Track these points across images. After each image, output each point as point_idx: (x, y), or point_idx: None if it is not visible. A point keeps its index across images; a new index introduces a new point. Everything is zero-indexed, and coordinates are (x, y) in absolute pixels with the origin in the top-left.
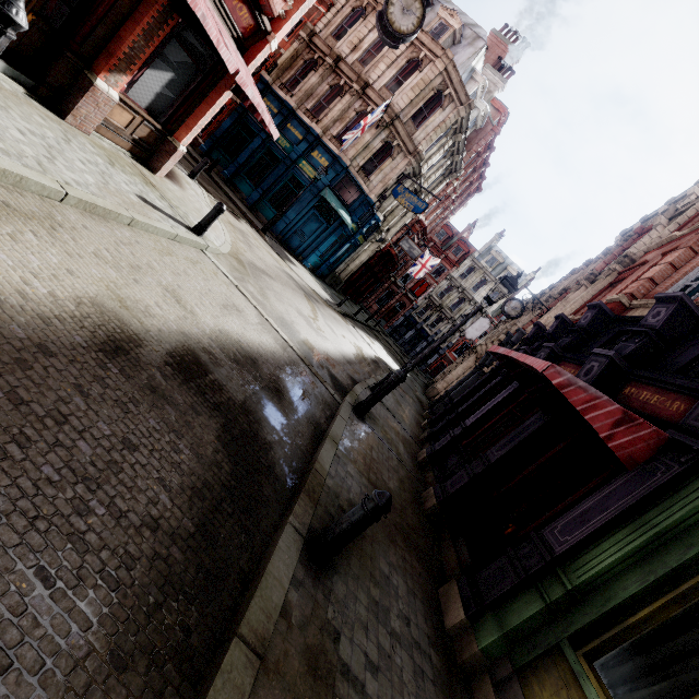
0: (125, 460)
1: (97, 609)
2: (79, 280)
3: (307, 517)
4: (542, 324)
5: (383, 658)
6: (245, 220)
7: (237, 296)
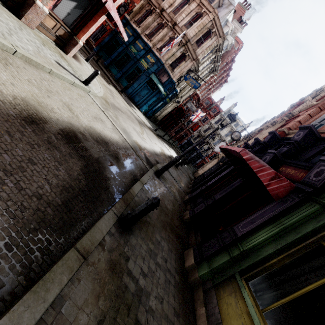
0: (28, 167)
1: (1, 224)
2: (17, 88)
3: (121, 209)
4: (248, 143)
5: (150, 272)
6: (112, 85)
7: (102, 115)
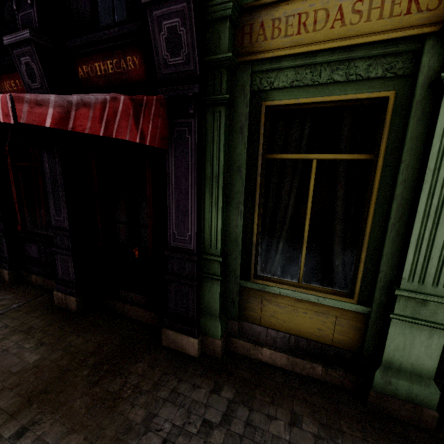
0: None
1: None
2: None
3: None
4: None
5: None
6: None
7: None
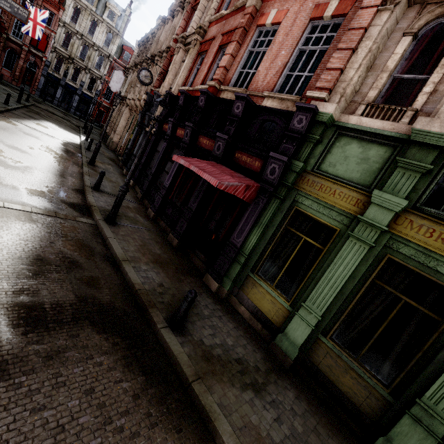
0: (98, 398)
1: (162, 434)
2: None
3: (160, 317)
4: (171, 93)
5: (213, 328)
6: None
7: None
